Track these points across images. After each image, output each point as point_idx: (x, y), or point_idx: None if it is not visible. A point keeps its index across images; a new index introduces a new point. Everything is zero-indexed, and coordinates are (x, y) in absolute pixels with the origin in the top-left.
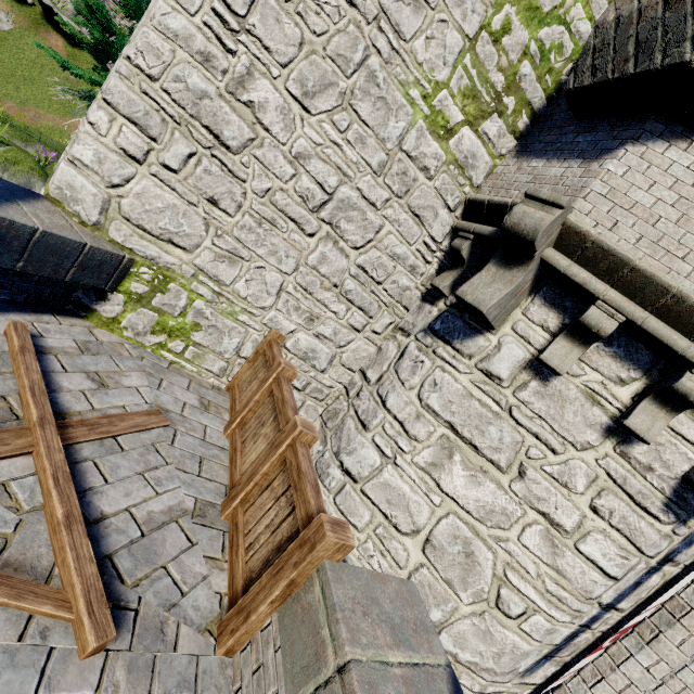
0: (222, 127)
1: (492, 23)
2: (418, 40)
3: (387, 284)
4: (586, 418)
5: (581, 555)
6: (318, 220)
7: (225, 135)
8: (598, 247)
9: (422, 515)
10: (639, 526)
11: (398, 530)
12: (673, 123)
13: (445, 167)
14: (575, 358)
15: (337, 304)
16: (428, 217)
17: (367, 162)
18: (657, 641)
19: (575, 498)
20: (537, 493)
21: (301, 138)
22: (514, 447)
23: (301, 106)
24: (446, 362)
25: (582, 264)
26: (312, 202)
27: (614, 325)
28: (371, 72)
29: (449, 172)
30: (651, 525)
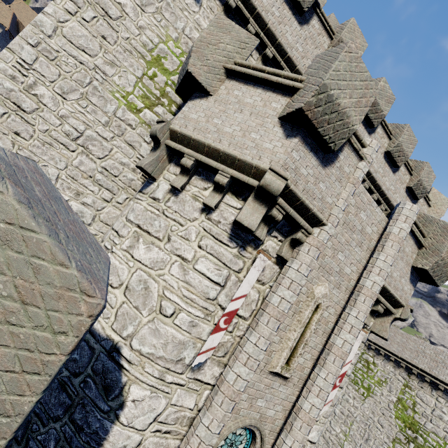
0: (22, 103)
1: (148, 73)
2: (115, 77)
3: (121, 177)
4: (193, 207)
5: (197, 271)
6: (76, 144)
7: (23, 106)
8: (181, 135)
9: (124, 274)
10: (221, 251)
11: (112, 287)
12: (201, 93)
13: (140, 125)
14: (184, 181)
15: (93, 186)
16: (137, 146)
17: (99, 120)
18: (257, 326)
19: (192, 244)
20: (176, 247)
21: (63, 109)
22: (166, 228)
23: (62, 97)
24: (138, 199)
25: (180, 143)
26: (72, 136)
27: (191, 162)
28: (95, 86)
29: (143, 127)
30: (226, 250)
